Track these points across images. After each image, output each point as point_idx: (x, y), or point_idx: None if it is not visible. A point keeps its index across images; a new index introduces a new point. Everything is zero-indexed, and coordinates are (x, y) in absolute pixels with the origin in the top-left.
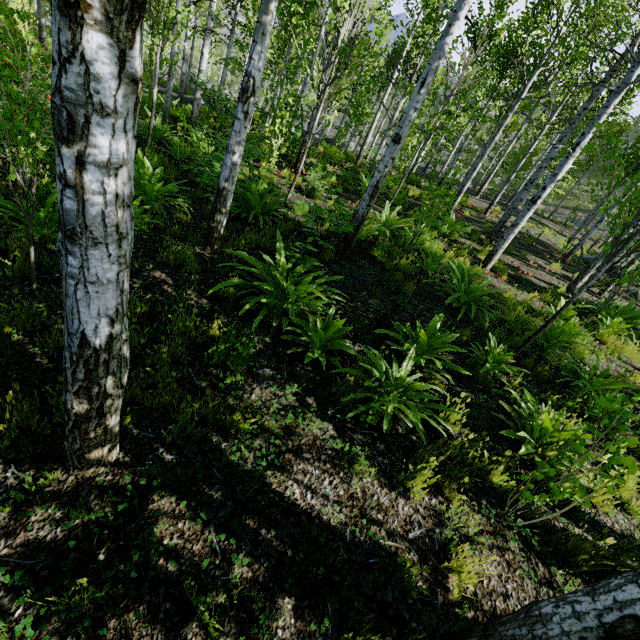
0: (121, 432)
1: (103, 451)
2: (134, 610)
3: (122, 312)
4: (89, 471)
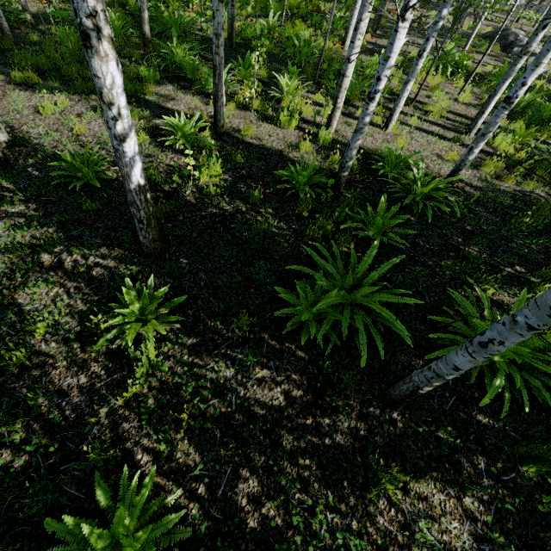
0: None
1: None
2: None
3: None
4: None
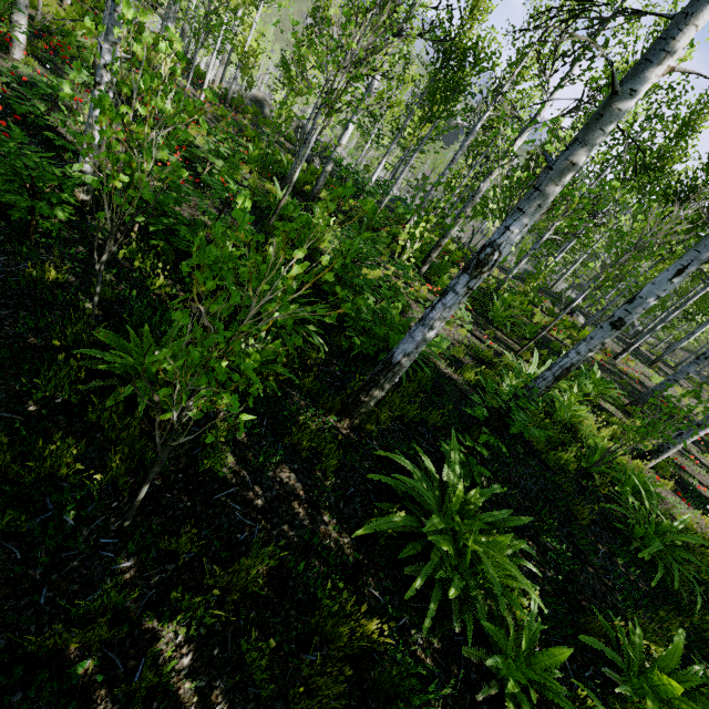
0: None
1: None
2: None
3: None
4: None
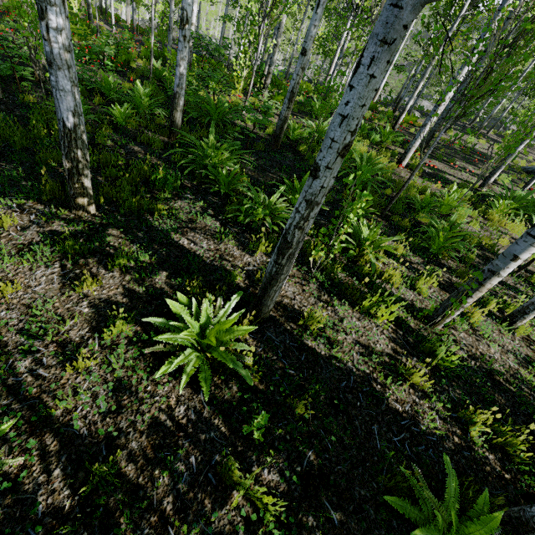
0: (99, 206)
1: (85, 201)
2: (92, 259)
3: (79, 112)
4: (80, 212)
